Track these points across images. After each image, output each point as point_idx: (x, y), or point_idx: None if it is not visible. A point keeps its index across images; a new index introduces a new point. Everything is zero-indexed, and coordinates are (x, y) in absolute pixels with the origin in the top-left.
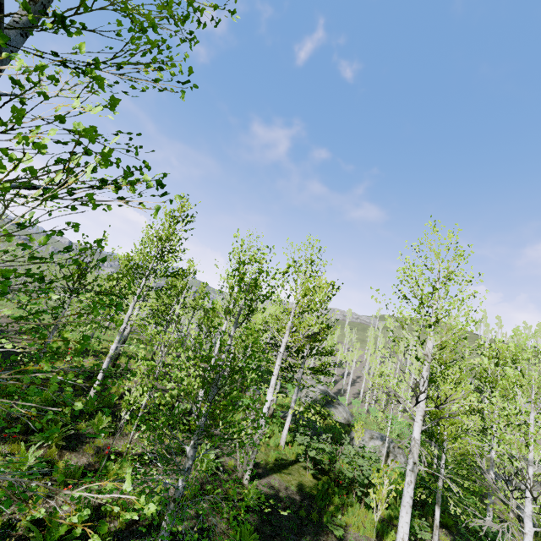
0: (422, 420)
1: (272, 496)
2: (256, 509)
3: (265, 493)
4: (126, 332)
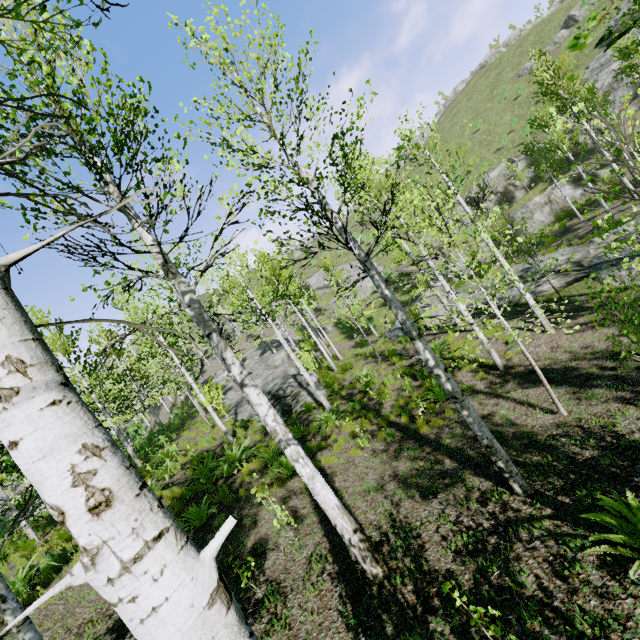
0: None
1: None
2: None
3: None
4: None
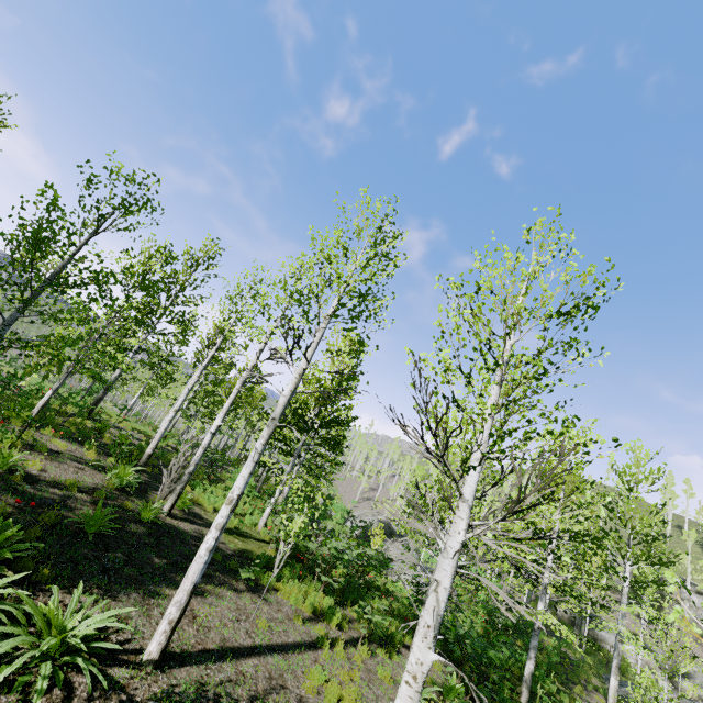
0: (297, 378)
1: (190, 535)
2: (145, 519)
3: (183, 530)
4: (113, 375)
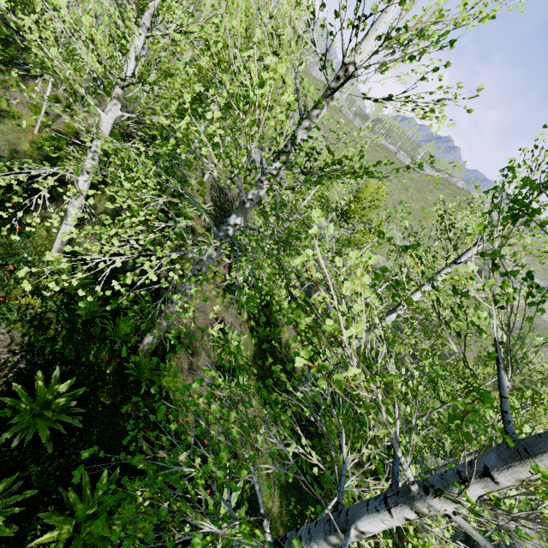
0: None
1: None
2: None
3: None
4: None
